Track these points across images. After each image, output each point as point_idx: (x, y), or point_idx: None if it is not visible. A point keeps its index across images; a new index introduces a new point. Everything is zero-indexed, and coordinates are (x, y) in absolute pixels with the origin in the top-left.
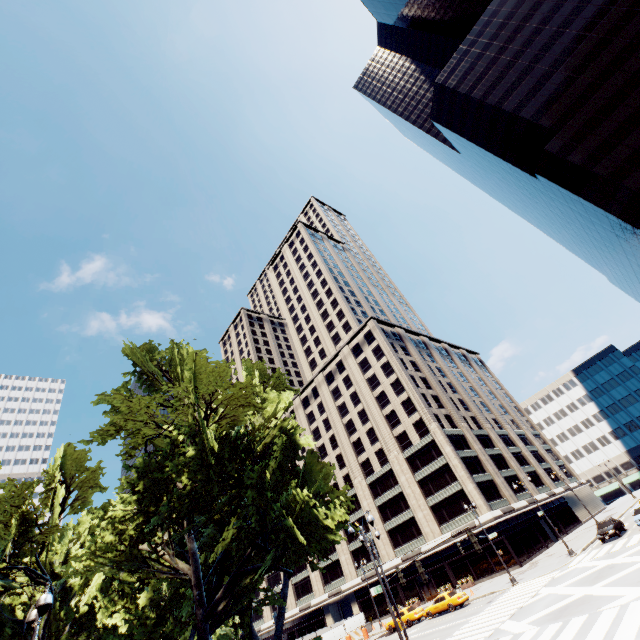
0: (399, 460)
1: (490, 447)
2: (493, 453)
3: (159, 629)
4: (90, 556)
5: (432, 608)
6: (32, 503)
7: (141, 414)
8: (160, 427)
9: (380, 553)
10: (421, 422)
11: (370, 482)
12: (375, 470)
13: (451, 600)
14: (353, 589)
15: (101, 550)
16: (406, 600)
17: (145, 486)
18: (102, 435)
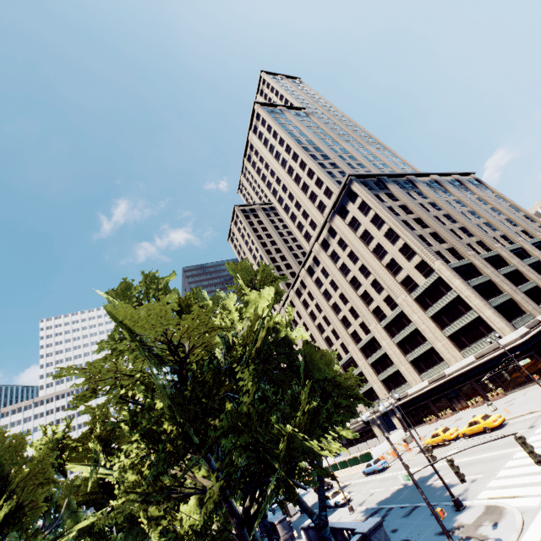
0: (408, 302)
1: (503, 266)
2: (507, 271)
3: (207, 531)
4: (121, 496)
5: (467, 430)
6: (112, 416)
7: (103, 374)
8: (134, 376)
9: (407, 379)
10: (423, 263)
11: (384, 325)
12: (387, 315)
13: (486, 424)
14: (390, 408)
15: (130, 488)
16: (439, 412)
17: (140, 433)
18: (81, 400)
